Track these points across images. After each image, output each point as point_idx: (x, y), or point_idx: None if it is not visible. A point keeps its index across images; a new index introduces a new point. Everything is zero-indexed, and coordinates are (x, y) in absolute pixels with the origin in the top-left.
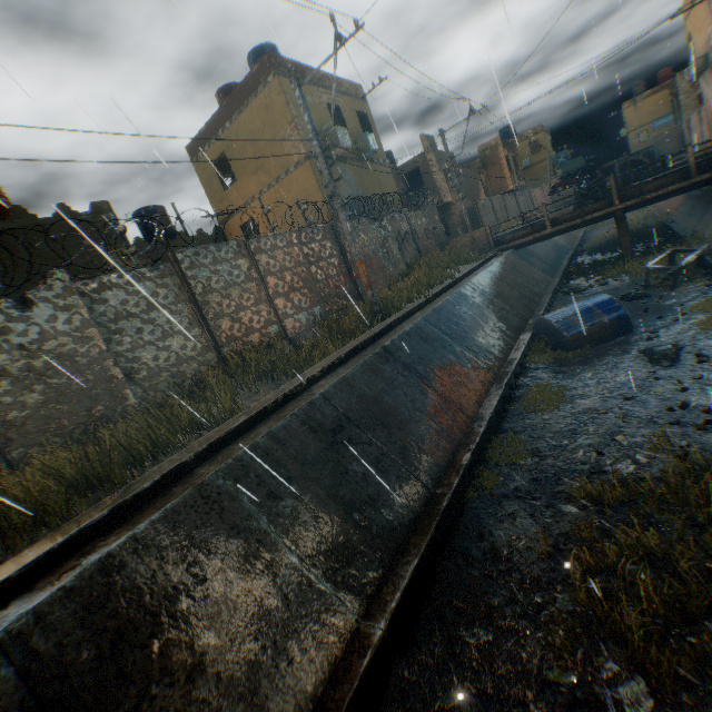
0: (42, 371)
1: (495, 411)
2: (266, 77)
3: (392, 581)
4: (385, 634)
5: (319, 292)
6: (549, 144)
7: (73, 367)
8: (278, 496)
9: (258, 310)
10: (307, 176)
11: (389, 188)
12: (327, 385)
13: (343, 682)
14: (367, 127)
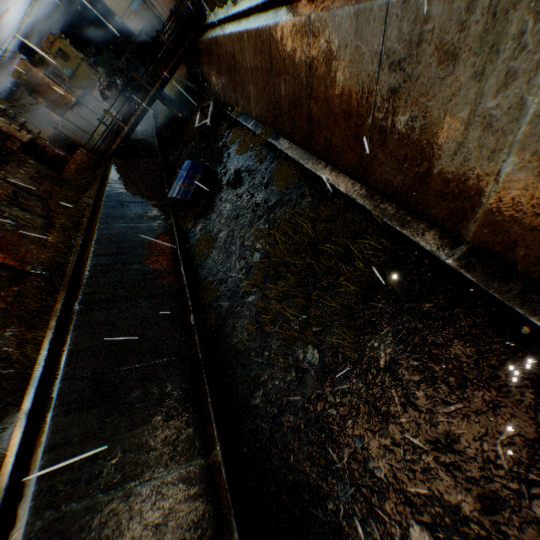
0: None
1: (187, 276)
2: None
3: (207, 423)
4: (223, 449)
5: None
6: (72, 48)
7: None
8: (98, 472)
9: None
10: None
11: None
12: (62, 370)
13: (223, 495)
14: None
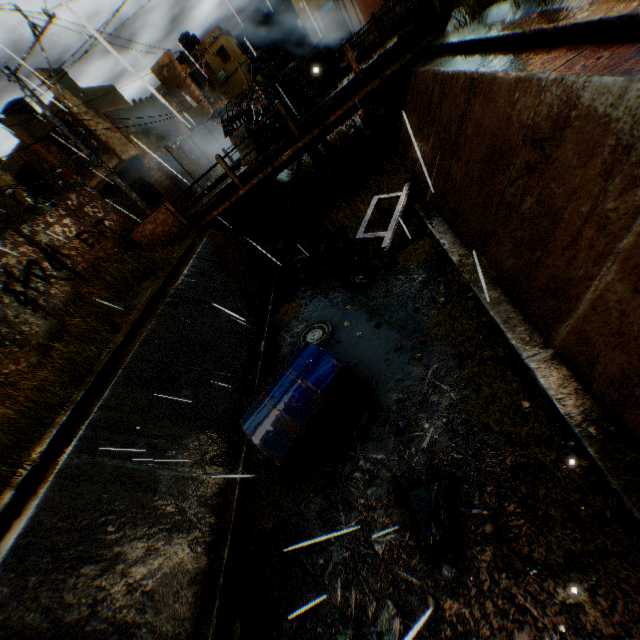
0: None
1: None
2: None
3: None
4: None
5: None
6: (236, 49)
7: None
8: None
9: None
10: None
11: None
12: None
13: None
14: None
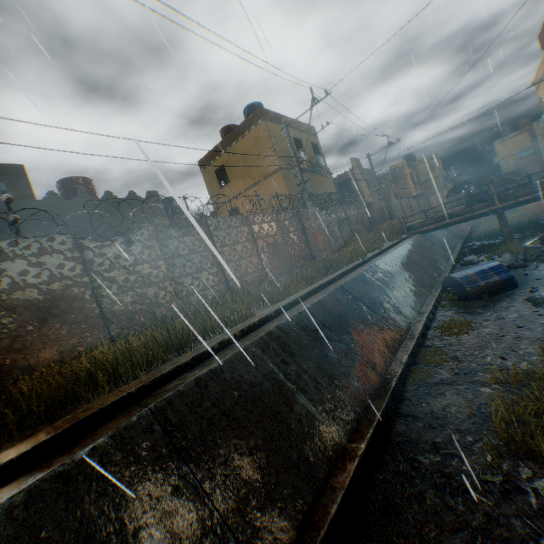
0: (133, 283)
1: (421, 333)
2: (257, 120)
3: (364, 423)
4: (365, 452)
5: (288, 253)
6: (440, 166)
7: (149, 283)
8: (288, 363)
9: (251, 261)
10: (279, 180)
11: (331, 190)
12: (308, 304)
13: (342, 474)
14: (317, 151)
